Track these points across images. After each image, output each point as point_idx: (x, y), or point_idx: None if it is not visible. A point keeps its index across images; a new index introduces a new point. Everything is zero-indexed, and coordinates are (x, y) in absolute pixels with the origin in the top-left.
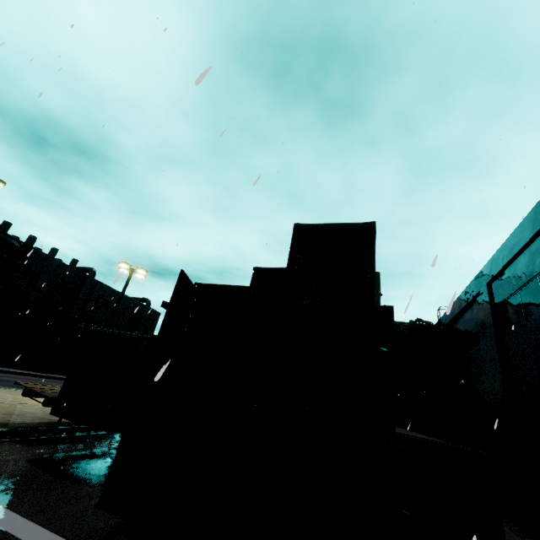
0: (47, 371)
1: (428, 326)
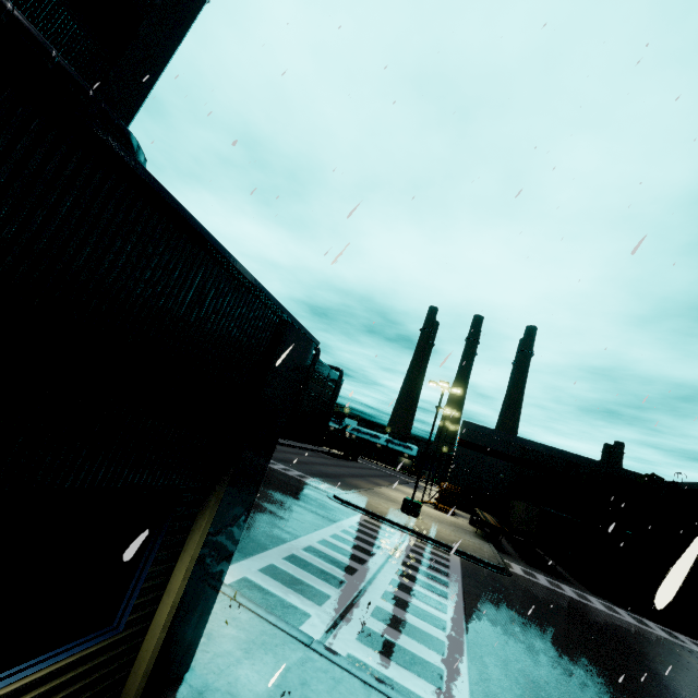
0: (282, 436)
1: (661, 481)
